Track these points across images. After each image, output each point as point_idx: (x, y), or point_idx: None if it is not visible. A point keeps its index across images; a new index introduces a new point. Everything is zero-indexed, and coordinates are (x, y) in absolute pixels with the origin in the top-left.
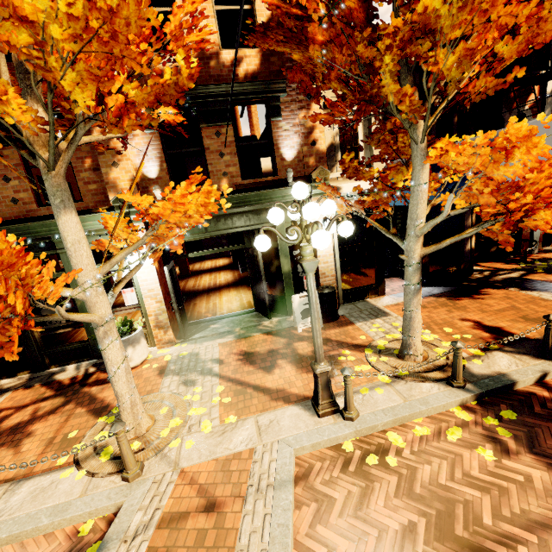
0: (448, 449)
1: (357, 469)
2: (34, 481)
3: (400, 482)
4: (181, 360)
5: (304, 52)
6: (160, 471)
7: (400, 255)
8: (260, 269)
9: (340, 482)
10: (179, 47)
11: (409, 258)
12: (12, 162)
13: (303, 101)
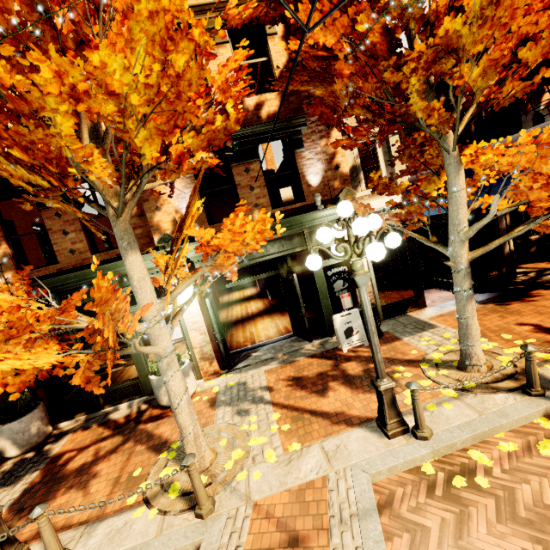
0: (545, 465)
1: (445, 493)
2: (107, 523)
3: (499, 505)
4: (230, 390)
5: (327, 87)
6: (233, 505)
7: (447, 262)
8: (297, 292)
9: (429, 509)
10: (228, 98)
11: (456, 264)
12: (70, 218)
13: (322, 131)
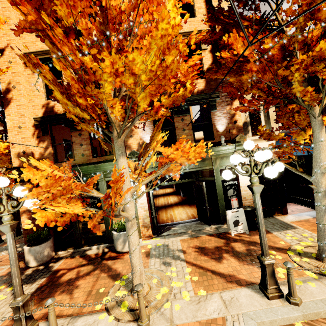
0: None
1: None
2: (83, 318)
3: None
4: (158, 248)
5: (237, 77)
6: (162, 324)
7: (311, 185)
8: (204, 193)
9: None
10: (187, 79)
11: (317, 187)
12: (85, 137)
13: (228, 101)
